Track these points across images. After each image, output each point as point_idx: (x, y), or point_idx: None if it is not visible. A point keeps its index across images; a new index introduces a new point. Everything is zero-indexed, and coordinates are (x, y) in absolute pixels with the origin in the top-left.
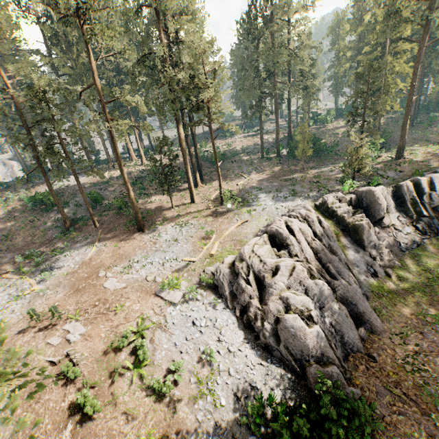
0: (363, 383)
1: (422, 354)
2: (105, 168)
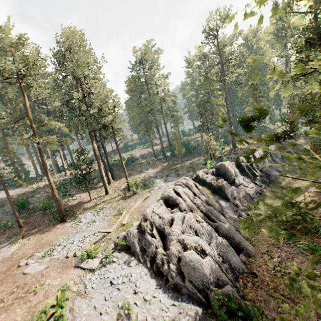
0: (253, 296)
1: (284, 262)
2: (33, 181)
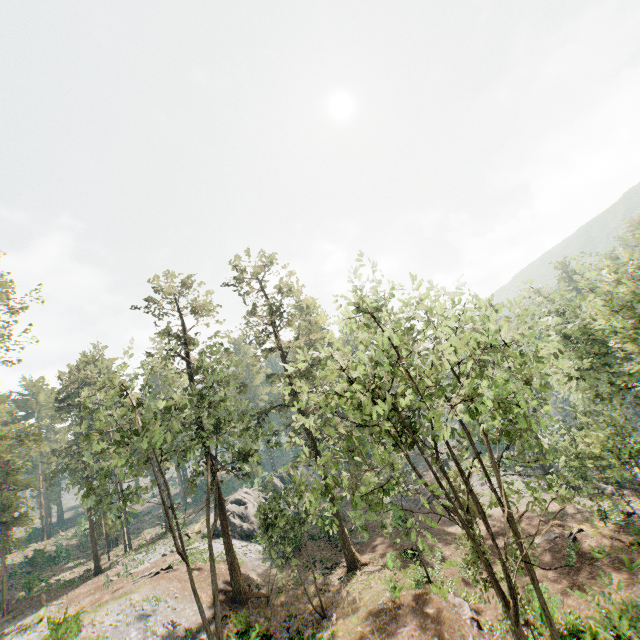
0: None
1: None
2: None
